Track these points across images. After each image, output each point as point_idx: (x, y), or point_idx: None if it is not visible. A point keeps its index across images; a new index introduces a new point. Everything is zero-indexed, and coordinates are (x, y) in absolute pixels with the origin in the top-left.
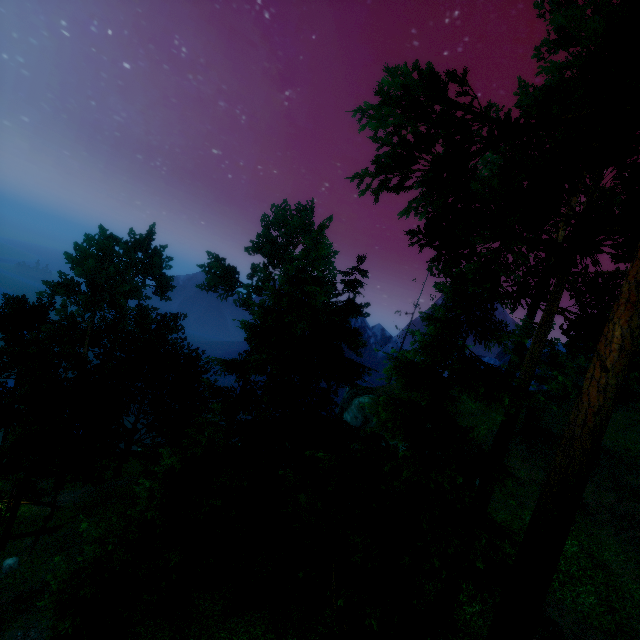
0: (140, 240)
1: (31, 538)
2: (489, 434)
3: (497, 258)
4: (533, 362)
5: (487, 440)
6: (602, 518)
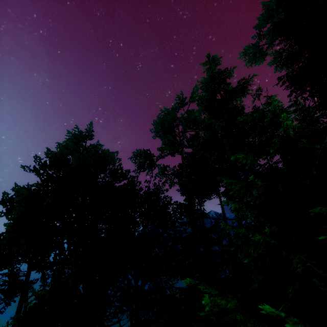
0: None
1: None
2: None
3: None
4: None
5: None
6: None
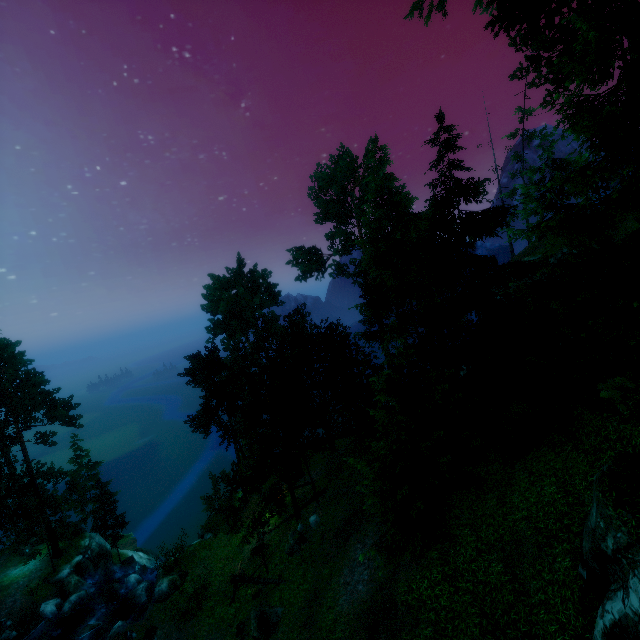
0: (236, 271)
1: (312, 504)
2: None
3: None
4: None
5: None
6: None
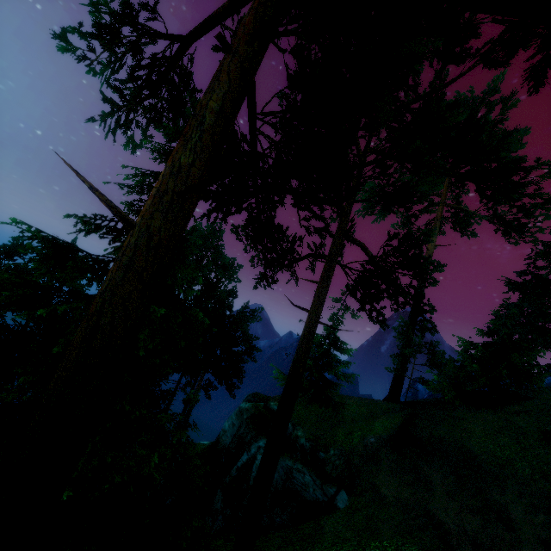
0: None
1: None
2: (361, 442)
3: None
4: (310, 324)
5: (358, 449)
6: None
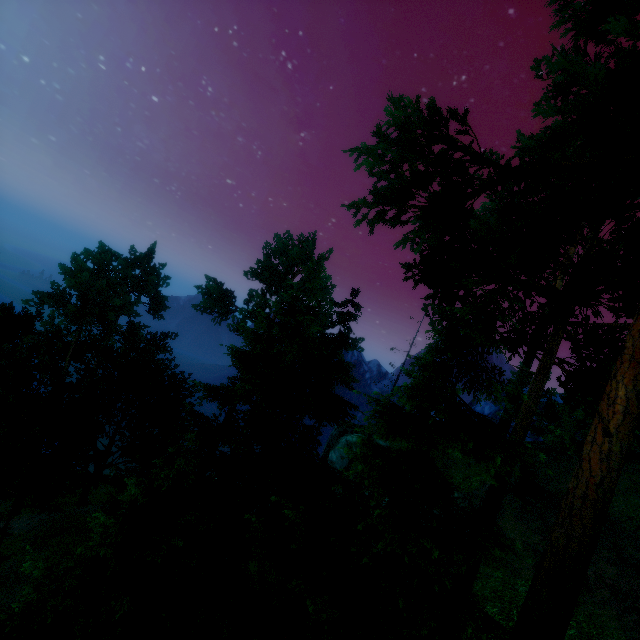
0: (140, 257)
1: None
2: (481, 487)
3: (492, 301)
4: (528, 414)
5: (479, 493)
6: (603, 595)
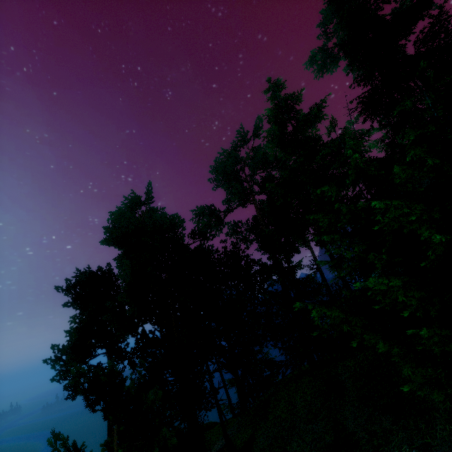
0: None
1: None
2: None
3: None
4: None
5: None
6: None
